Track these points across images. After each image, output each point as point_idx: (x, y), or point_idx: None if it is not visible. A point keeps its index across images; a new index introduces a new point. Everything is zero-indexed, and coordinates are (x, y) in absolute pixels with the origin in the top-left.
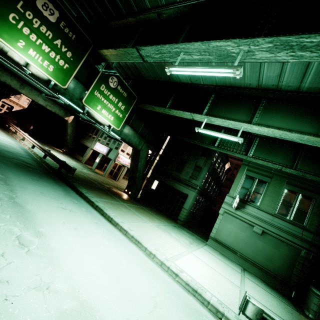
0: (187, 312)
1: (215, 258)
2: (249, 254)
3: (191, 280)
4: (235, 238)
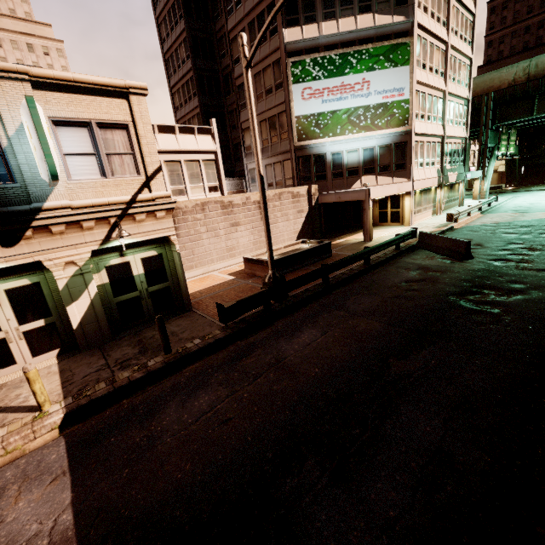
0: None
1: None
2: None
3: None
4: None
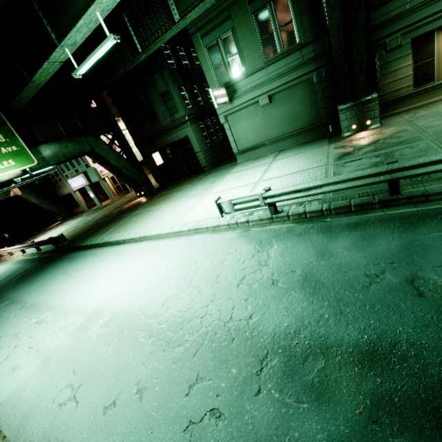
0: (181, 253)
1: (241, 173)
2: (276, 132)
3: (193, 224)
4: (255, 132)
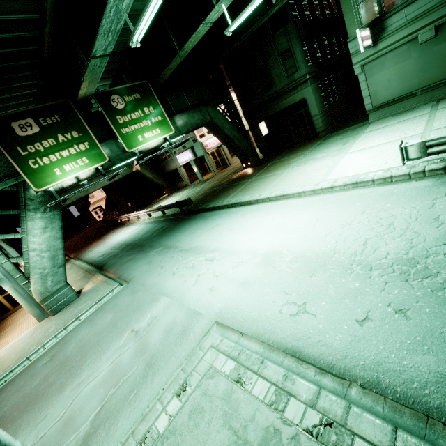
0: (349, 204)
1: (384, 130)
2: (435, 76)
3: (348, 179)
4: (402, 79)
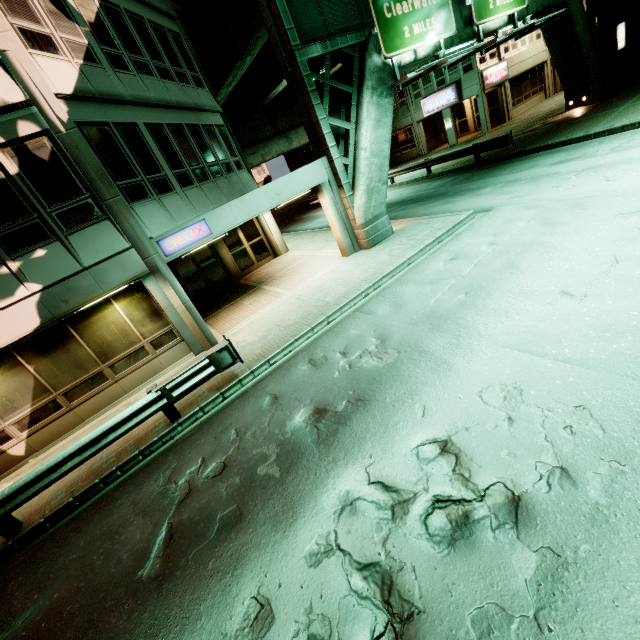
0: None
1: None
2: None
3: None
4: None
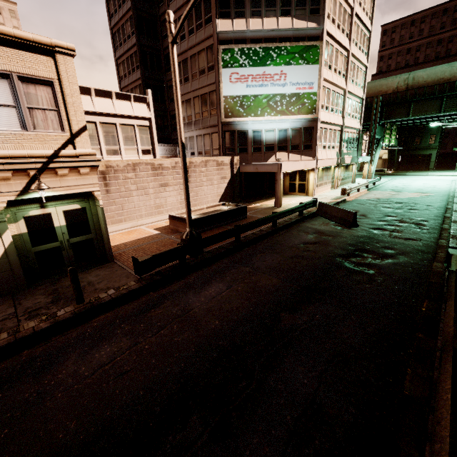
0: None
1: None
2: None
3: None
4: None
